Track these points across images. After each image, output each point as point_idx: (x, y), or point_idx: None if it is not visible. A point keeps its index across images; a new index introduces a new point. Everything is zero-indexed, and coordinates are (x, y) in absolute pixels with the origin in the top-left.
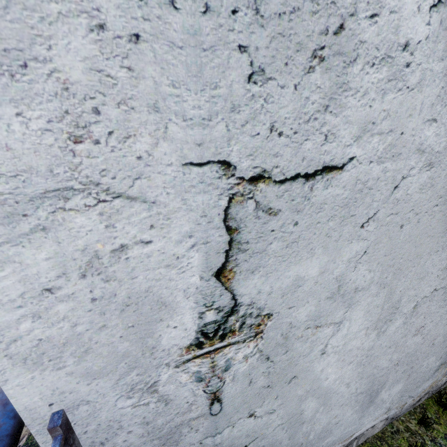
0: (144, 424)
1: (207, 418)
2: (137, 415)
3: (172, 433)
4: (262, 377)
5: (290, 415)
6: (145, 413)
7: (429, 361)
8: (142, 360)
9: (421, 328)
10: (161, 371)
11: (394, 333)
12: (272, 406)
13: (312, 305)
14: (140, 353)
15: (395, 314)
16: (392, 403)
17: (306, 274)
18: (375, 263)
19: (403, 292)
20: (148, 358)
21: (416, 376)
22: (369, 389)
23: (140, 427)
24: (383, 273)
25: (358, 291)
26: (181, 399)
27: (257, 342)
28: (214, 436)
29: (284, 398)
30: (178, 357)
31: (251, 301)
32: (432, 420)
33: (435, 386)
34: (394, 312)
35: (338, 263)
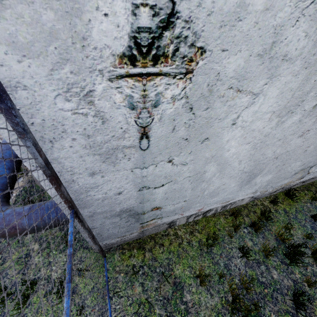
0: (86, 137)
1: (137, 150)
2: (78, 125)
3: (110, 154)
4: (184, 128)
5: (196, 172)
6: (85, 125)
7: (296, 164)
8: (74, 52)
9: (307, 132)
10: (95, 79)
11: (288, 128)
12: (186, 159)
13: (243, 58)
14: (69, 39)
15: (298, 107)
16: (260, 187)
17: (251, 2)
18: (315, 25)
19: (316, 83)
20: (80, 53)
21: (283, 173)
22: (252, 171)
23: (82, 138)
24: (314, 46)
25: (285, 61)
26: (116, 123)
27: (185, 84)
28: (141, 168)
29: (195, 155)
30: (111, 68)
31: (189, 16)
32: (279, 202)
33: (288, 185)
34: (299, 105)
35: (285, 2)
